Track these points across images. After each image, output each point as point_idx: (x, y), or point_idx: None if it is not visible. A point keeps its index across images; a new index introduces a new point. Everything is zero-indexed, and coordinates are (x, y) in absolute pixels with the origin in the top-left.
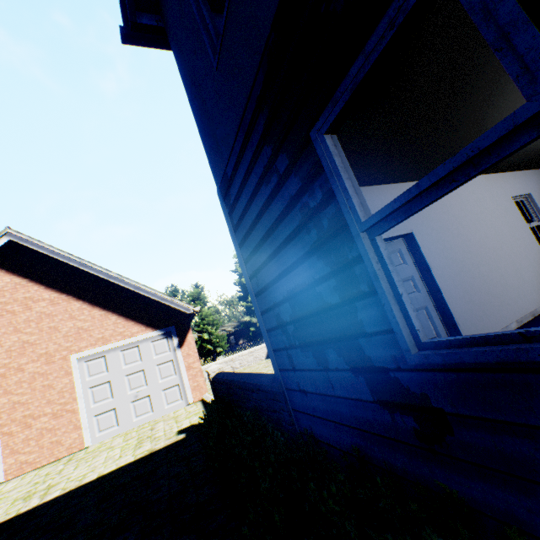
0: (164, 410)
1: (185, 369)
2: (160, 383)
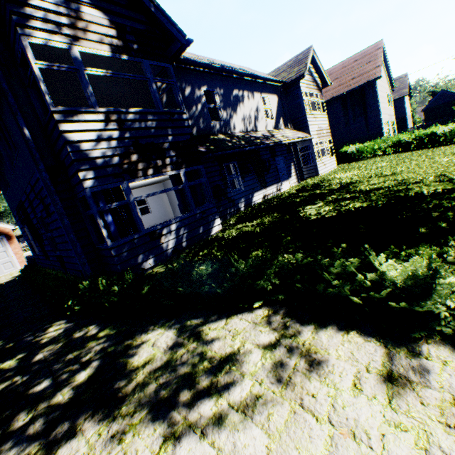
0: (4, 272)
1: (14, 255)
2: (0, 261)
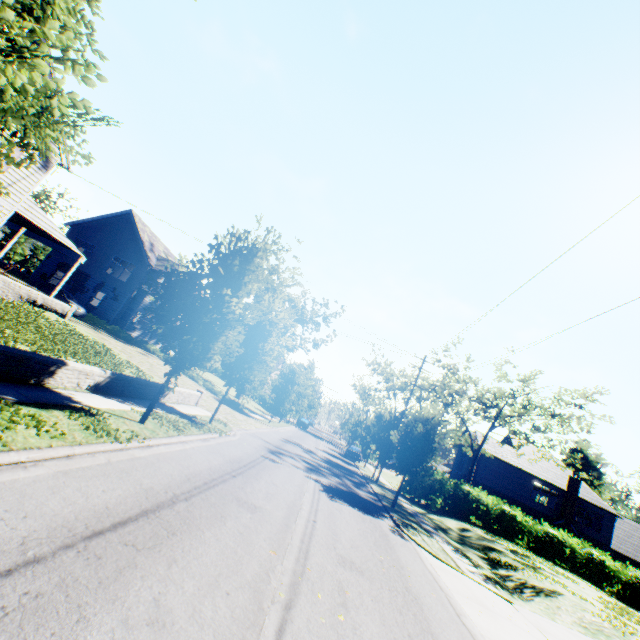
0: None
1: None
2: None
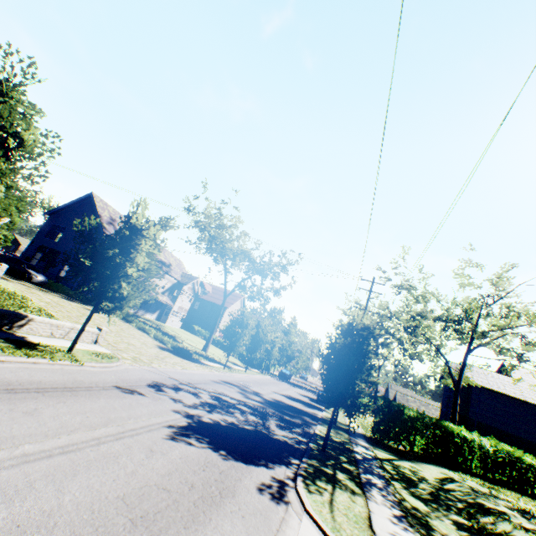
0: None
1: None
2: None
